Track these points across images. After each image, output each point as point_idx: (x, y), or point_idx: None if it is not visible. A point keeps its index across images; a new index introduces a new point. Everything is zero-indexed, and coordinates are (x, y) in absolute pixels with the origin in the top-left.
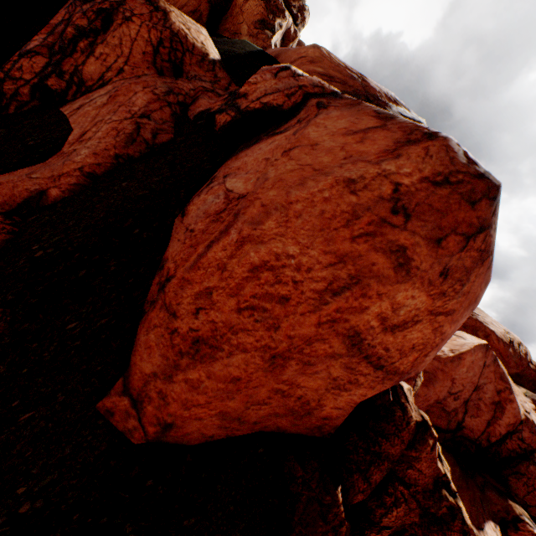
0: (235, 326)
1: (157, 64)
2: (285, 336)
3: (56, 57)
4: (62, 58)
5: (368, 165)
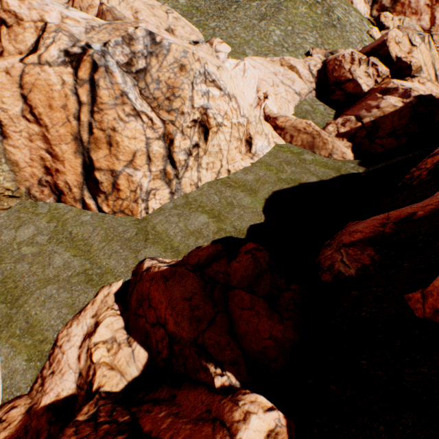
0: None
1: None
2: None
3: None
4: None
5: None
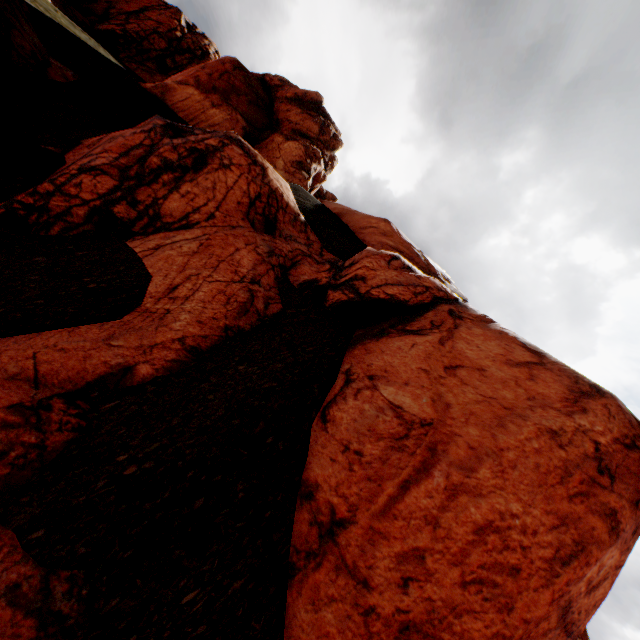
0: (458, 605)
1: (250, 215)
2: (519, 619)
3: (129, 181)
4: (137, 184)
5: (560, 414)
